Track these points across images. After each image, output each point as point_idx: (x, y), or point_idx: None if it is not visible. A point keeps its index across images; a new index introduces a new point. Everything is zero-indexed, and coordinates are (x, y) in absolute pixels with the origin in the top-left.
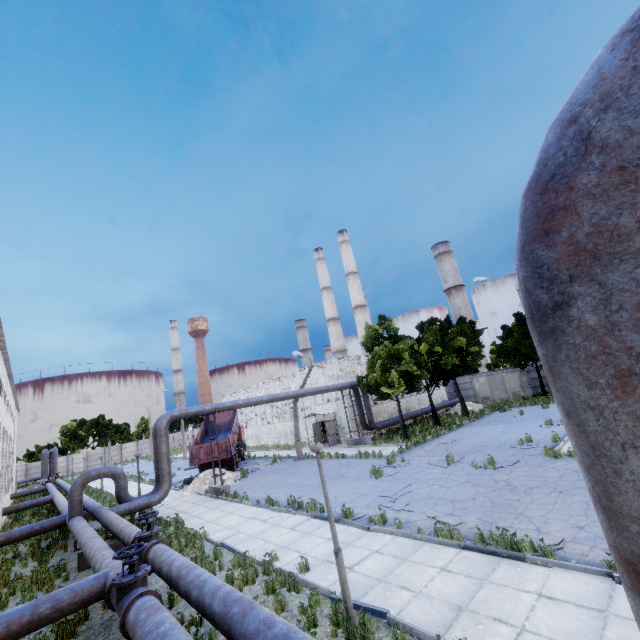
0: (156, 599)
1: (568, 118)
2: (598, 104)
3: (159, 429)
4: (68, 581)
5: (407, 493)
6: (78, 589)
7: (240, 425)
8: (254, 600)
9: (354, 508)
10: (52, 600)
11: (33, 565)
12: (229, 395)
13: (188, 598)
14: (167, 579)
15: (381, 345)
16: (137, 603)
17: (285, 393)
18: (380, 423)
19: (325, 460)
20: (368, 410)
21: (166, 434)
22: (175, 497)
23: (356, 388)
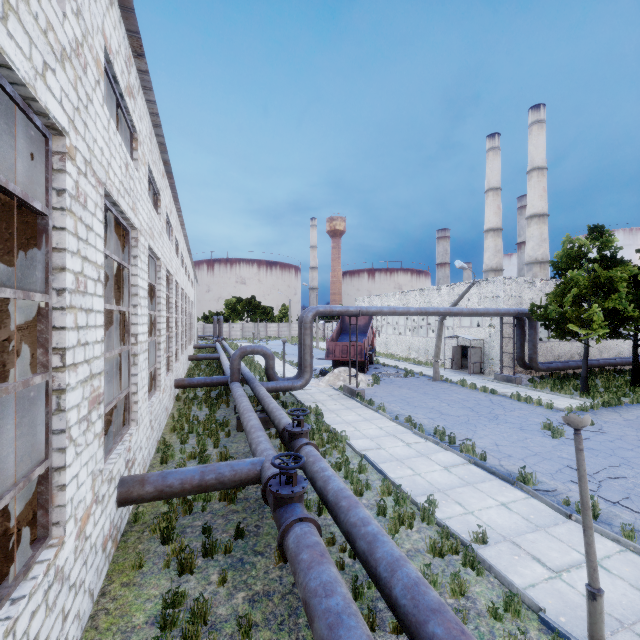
0: (316, 532)
1: None
2: None
3: (305, 322)
4: (229, 437)
5: (617, 478)
6: (237, 469)
7: (373, 331)
8: (415, 554)
9: (530, 471)
10: (216, 472)
11: (206, 410)
12: (362, 299)
13: (351, 542)
14: (321, 497)
15: (580, 268)
16: (296, 529)
17: (435, 308)
18: (544, 364)
19: (468, 390)
20: (532, 346)
21: (311, 328)
22: (312, 384)
23: (521, 318)
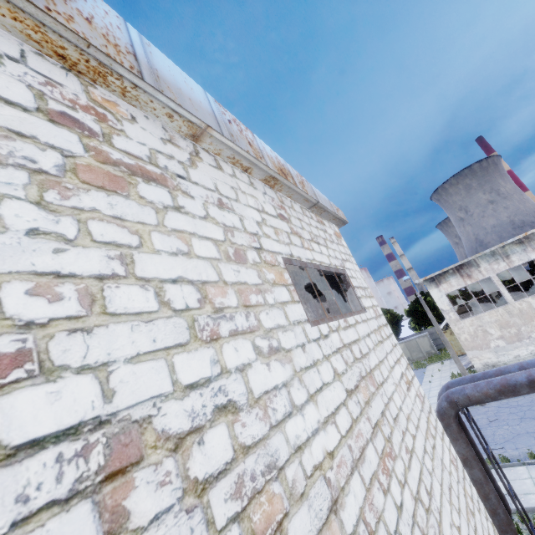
0: None
1: (441, 407)
2: (445, 408)
3: None
4: None
5: None
6: None
7: None
8: None
9: None
10: None
11: None
12: None
13: None
14: None
15: None
16: None
17: None
18: None
19: None
20: None
21: None
22: None
23: None
